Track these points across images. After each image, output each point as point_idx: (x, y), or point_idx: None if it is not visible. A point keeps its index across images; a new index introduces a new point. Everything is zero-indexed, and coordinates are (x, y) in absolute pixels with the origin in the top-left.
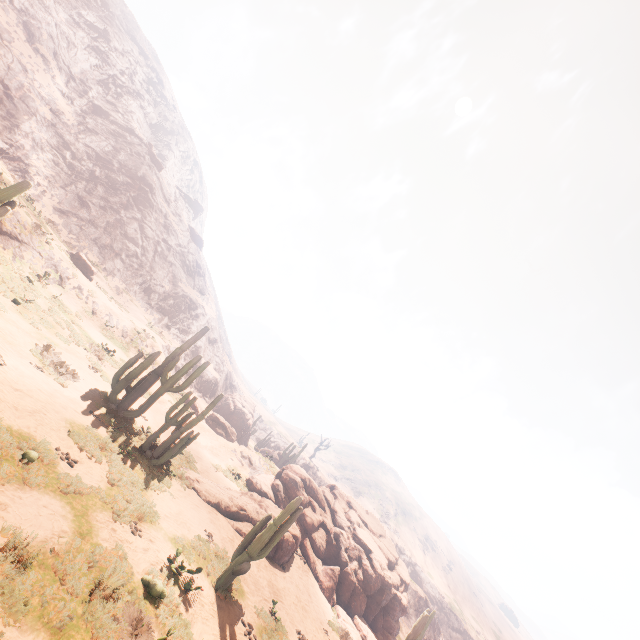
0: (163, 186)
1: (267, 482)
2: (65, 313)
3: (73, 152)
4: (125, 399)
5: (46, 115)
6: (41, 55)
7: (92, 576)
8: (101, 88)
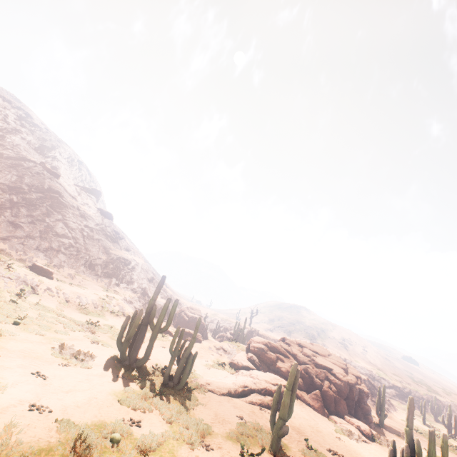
0: (66, 188)
1: (243, 358)
2: (50, 312)
3: None
4: (131, 353)
5: None
6: None
7: None
8: None
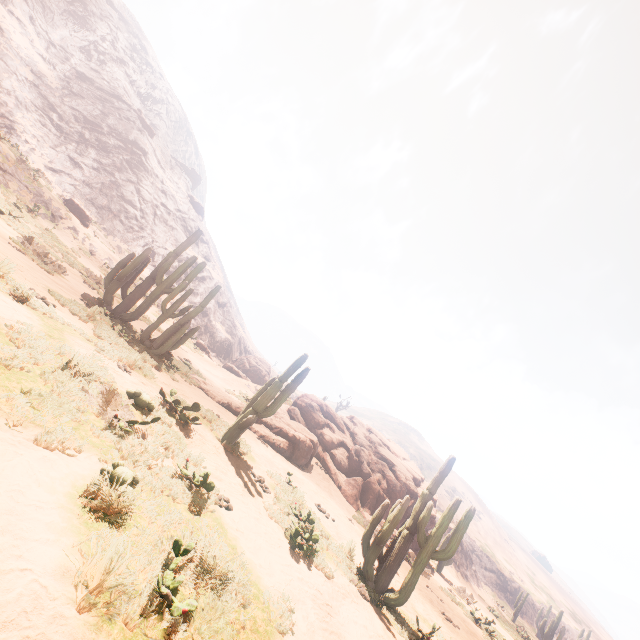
0: (157, 153)
1: (283, 408)
2: (59, 245)
3: (60, 114)
4: (121, 303)
5: (27, 75)
6: (16, 18)
7: (59, 360)
8: (83, 55)
